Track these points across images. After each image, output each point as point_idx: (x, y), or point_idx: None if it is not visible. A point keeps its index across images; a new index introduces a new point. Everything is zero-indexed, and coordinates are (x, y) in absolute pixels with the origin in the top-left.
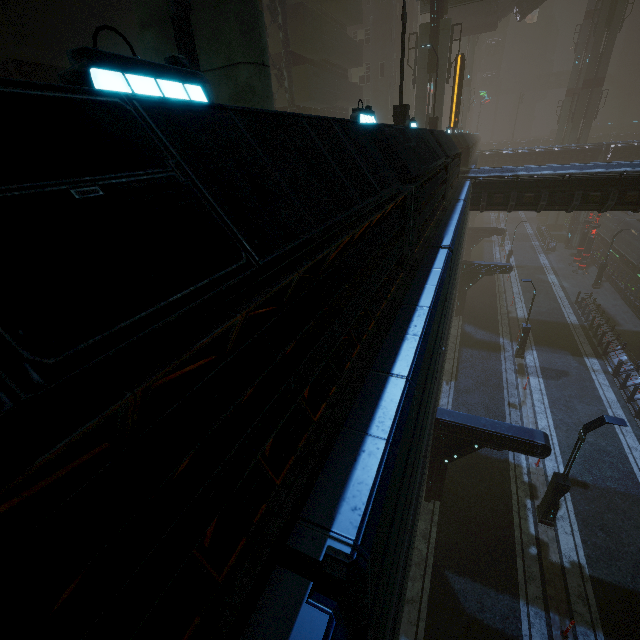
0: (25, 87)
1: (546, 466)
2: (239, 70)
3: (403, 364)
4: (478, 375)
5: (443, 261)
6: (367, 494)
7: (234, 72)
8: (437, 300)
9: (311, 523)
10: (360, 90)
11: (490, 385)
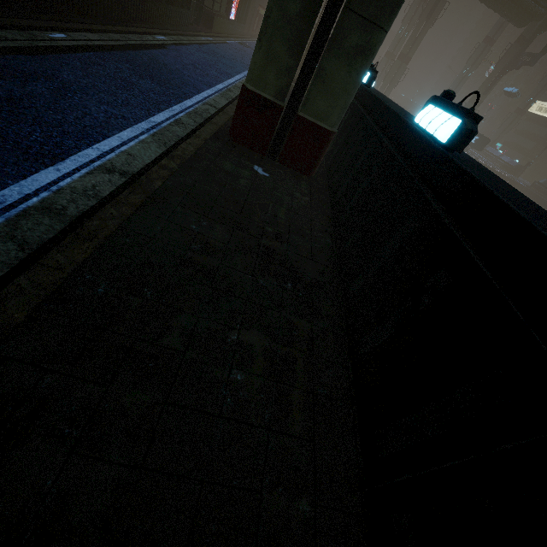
0: None
1: None
2: (378, 32)
3: None
4: None
5: None
6: None
7: (373, 31)
8: None
9: None
10: None
11: None
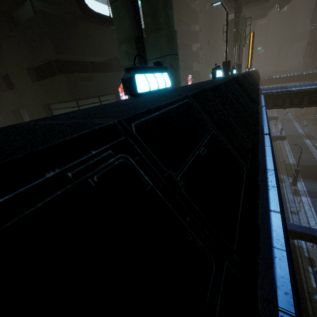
0: (171, 104)
1: None
2: (166, 58)
3: (274, 204)
4: None
5: (269, 142)
6: (289, 284)
7: (163, 59)
8: (275, 165)
9: (264, 300)
10: (198, 54)
11: None
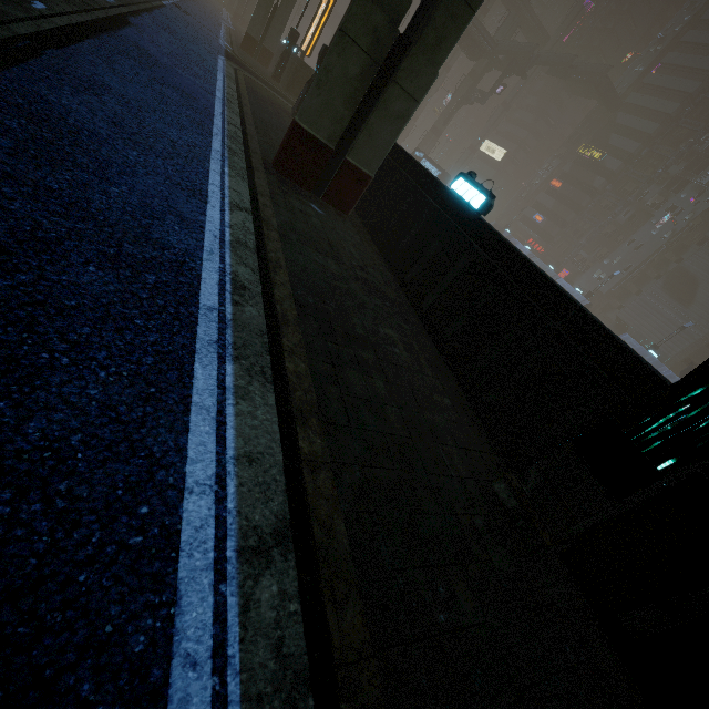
0: None
1: None
2: (414, 105)
3: None
4: None
5: None
6: None
7: (411, 103)
8: None
9: None
10: None
11: None
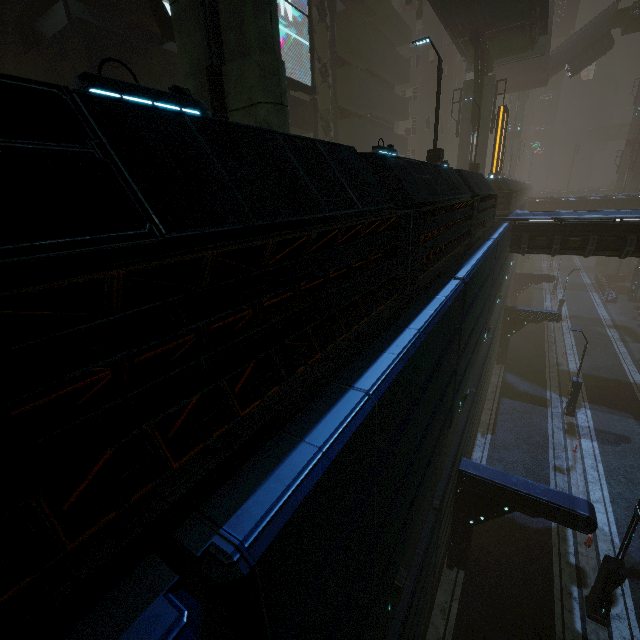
0: None
1: (599, 548)
2: (258, 109)
3: (368, 379)
4: (519, 430)
5: (450, 290)
6: (275, 497)
7: (254, 111)
8: (431, 325)
9: (206, 517)
10: (405, 140)
11: (533, 443)
